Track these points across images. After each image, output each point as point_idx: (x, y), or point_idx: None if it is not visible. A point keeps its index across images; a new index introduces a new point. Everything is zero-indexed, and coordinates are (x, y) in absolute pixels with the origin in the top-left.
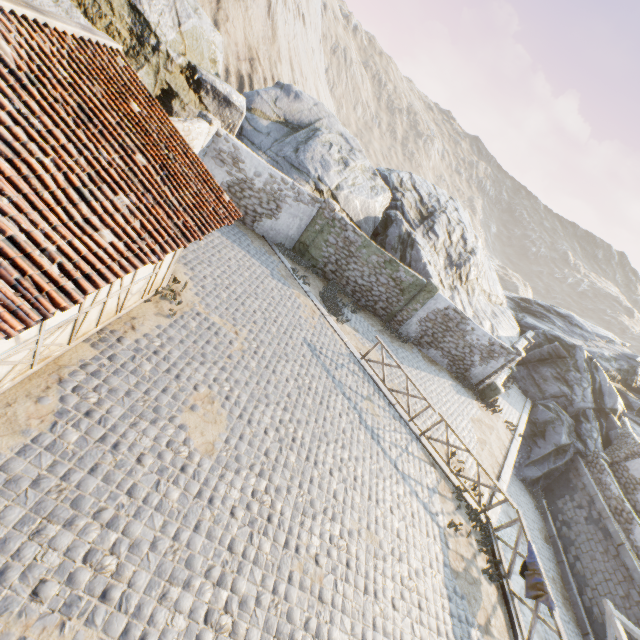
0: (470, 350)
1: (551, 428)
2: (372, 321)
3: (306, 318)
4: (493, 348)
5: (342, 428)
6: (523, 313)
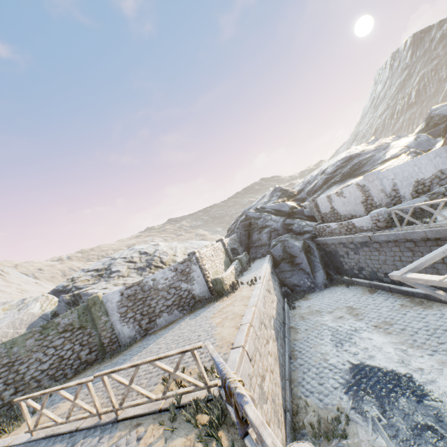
0: (174, 288)
1: (289, 249)
2: (86, 372)
3: None
4: (180, 270)
5: None
6: None
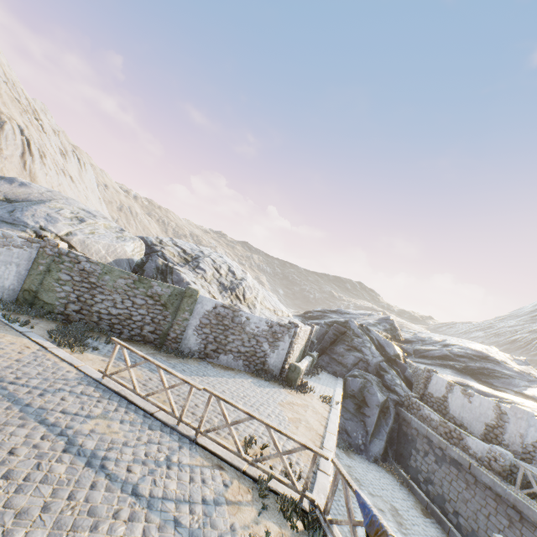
0: (256, 340)
1: (367, 392)
2: (141, 348)
3: (3, 353)
4: (274, 329)
5: (5, 470)
6: (309, 320)
